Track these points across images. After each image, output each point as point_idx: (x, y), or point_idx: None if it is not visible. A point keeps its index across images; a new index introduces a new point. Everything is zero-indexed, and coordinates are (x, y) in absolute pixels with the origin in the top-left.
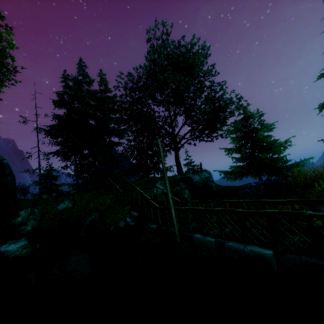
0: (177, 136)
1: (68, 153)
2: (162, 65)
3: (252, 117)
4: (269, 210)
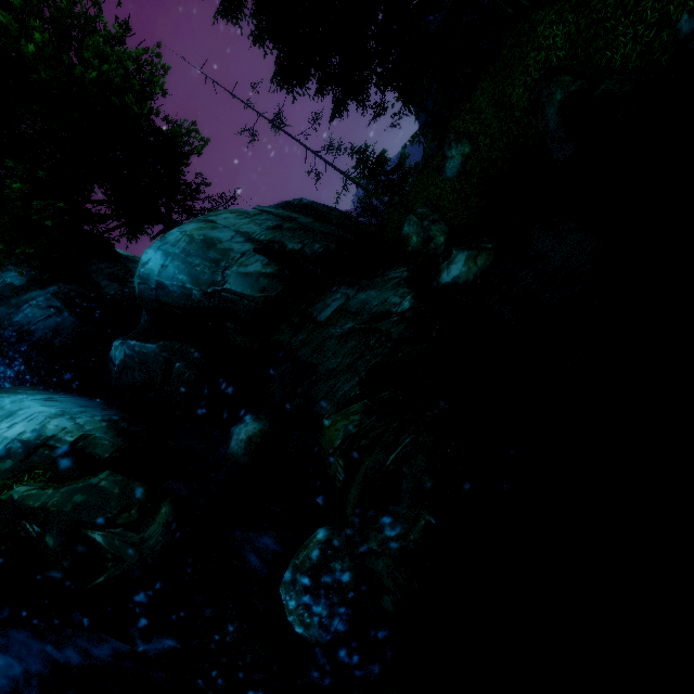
0: None
1: (353, 76)
2: None
3: None
4: None
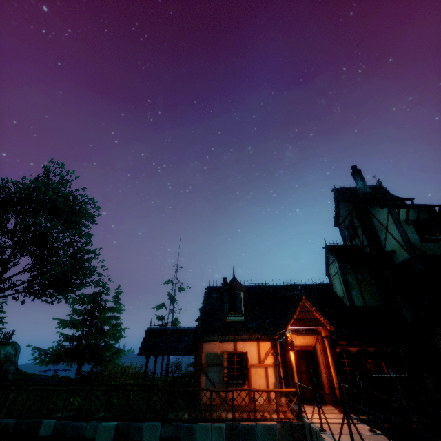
0: (3, 282)
1: None
2: (44, 200)
3: (106, 294)
4: (32, 387)
